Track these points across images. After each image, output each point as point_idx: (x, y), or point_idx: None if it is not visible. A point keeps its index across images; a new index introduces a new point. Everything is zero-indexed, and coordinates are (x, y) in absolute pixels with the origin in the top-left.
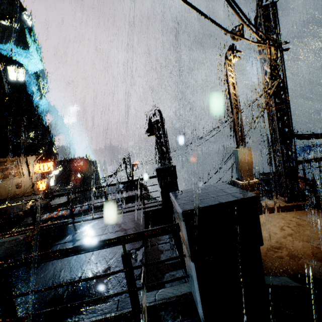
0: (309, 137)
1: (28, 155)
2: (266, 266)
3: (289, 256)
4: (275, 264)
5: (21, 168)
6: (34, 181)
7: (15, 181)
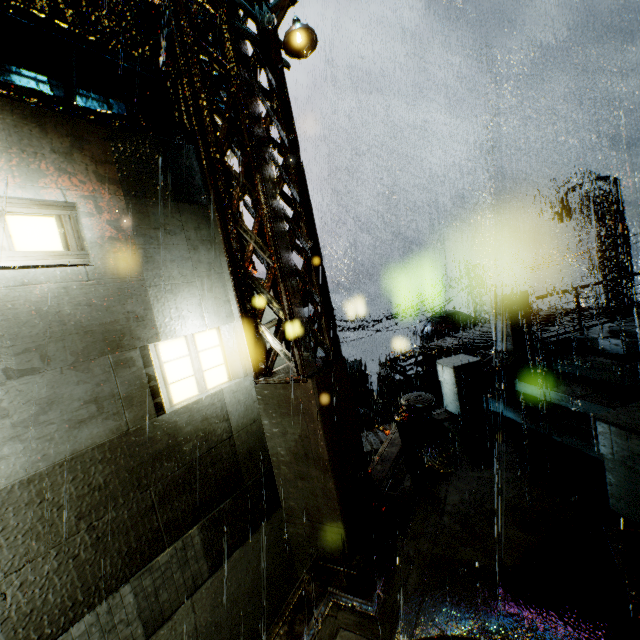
0: None
1: None
2: None
3: None
4: None
5: None
6: None
7: None
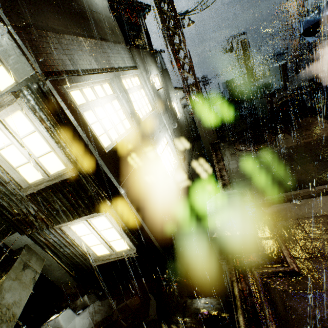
0: None
1: None
2: None
3: None
4: None
5: None
6: None
7: None
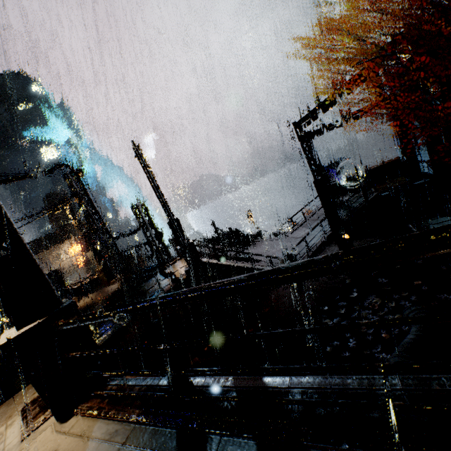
0: (124, 237)
1: (58, 245)
2: None
3: None
4: None
5: (60, 255)
6: (73, 263)
7: (58, 266)
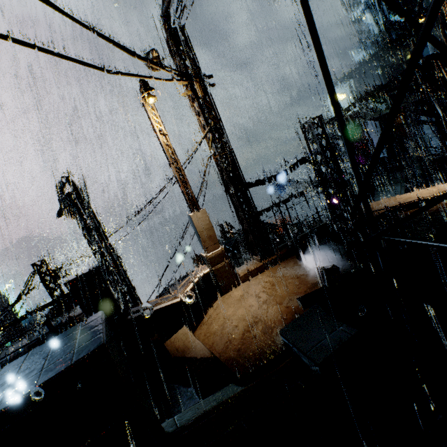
0: (264, 182)
1: None
2: (241, 357)
3: (263, 331)
4: (250, 349)
5: None
6: None
7: None
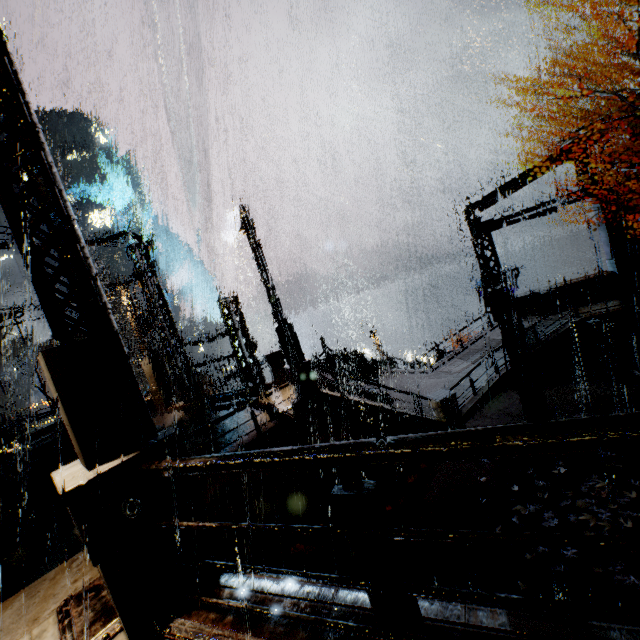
0: (199, 344)
1: None
2: None
3: None
4: None
5: None
6: None
7: None
